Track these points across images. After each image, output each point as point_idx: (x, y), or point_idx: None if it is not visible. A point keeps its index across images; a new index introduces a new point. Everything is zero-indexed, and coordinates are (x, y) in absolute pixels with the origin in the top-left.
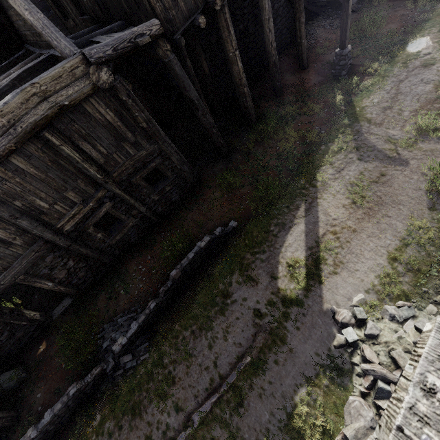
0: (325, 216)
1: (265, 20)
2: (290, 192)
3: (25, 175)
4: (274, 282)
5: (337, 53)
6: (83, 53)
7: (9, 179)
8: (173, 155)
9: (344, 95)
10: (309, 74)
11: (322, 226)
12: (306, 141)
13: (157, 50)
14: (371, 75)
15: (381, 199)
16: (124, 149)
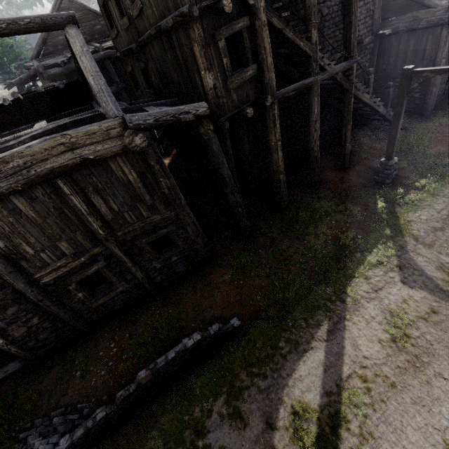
0: (353, 348)
1: (312, 121)
2: (312, 301)
3: (21, 216)
4: (269, 435)
5: (382, 162)
6: (124, 117)
7: (3, 217)
8: (189, 225)
9: (386, 203)
10: (350, 174)
11: (348, 363)
12: (338, 243)
13: (199, 128)
14: (418, 189)
15: (433, 347)
16: (137, 210)
